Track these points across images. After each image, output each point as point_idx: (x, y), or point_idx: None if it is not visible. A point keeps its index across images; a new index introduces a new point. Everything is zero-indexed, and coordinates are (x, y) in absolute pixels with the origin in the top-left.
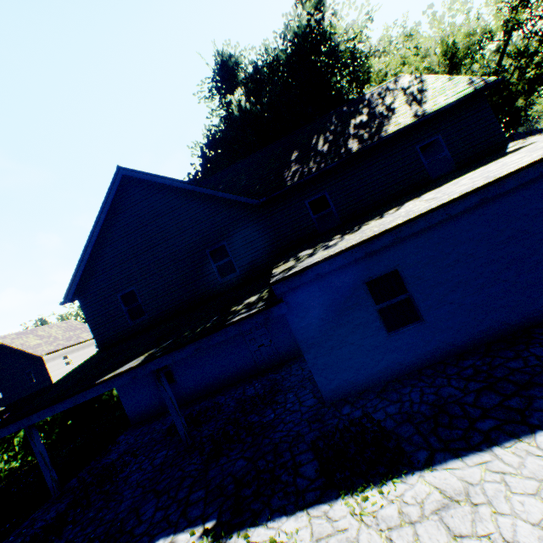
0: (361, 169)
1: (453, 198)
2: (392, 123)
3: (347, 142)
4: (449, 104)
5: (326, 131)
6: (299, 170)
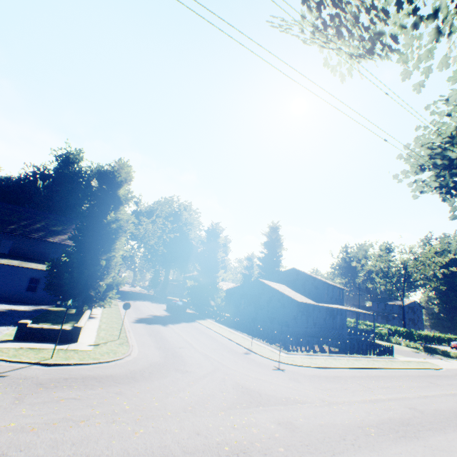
0: (31, 243)
1: (6, 263)
2: (55, 238)
3: (40, 232)
4: (68, 245)
5: (48, 222)
6: (14, 229)
